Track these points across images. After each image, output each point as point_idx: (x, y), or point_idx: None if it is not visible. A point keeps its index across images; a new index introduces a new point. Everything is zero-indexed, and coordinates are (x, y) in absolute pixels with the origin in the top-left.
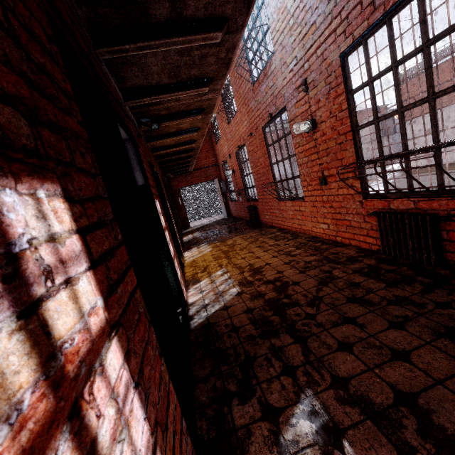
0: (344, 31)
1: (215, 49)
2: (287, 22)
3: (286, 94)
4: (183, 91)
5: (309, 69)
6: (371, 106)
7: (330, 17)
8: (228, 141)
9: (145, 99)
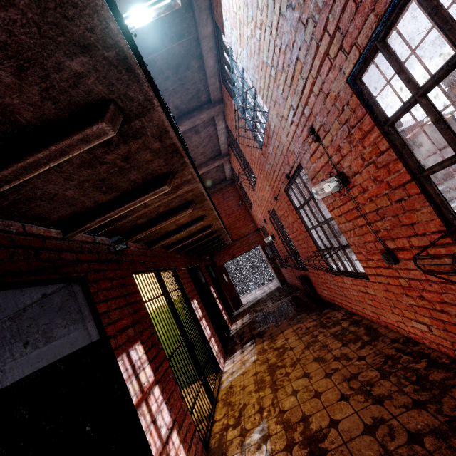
0: (340, 47)
1: (135, 143)
2: (269, 75)
3: (295, 150)
4: (134, 200)
5: (311, 113)
6: (420, 118)
7: (314, 42)
8: (259, 206)
9: (89, 225)
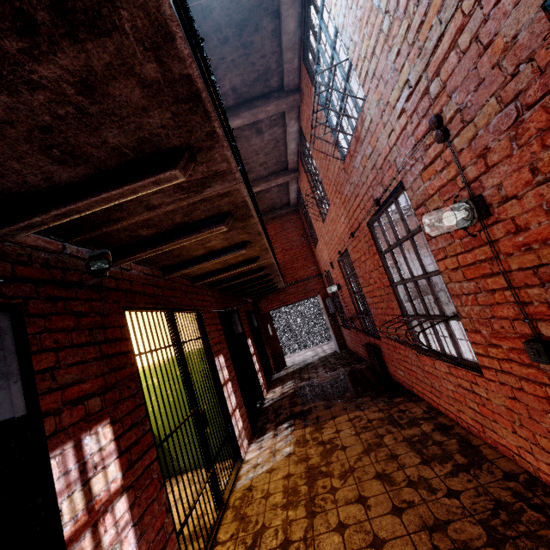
0: None
1: (100, 48)
2: (378, 30)
3: (398, 159)
4: (119, 187)
5: (443, 90)
6: None
7: None
8: (326, 244)
9: (40, 219)
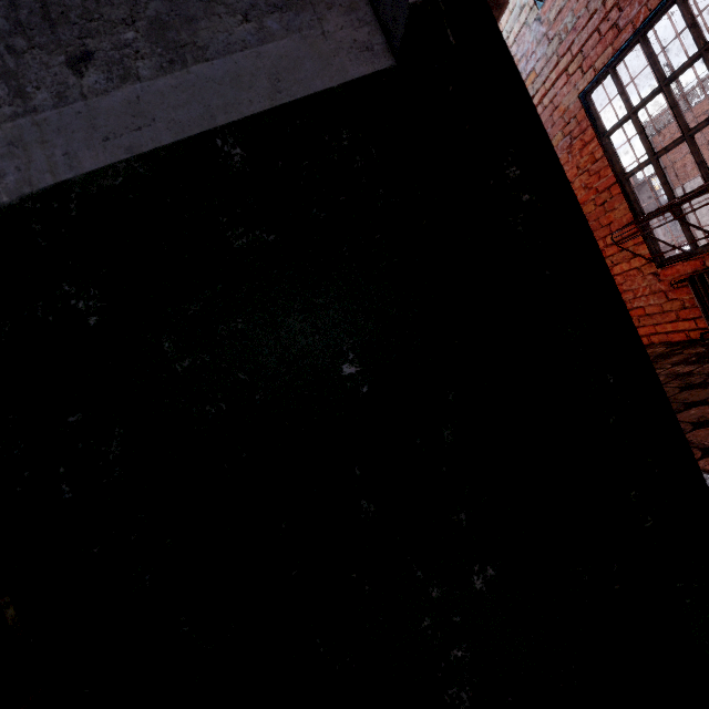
0: (579, 67)
1: None
2: None
3: None
4: None
5: None
6: None
7: (555, 57)
8: None
9: None
